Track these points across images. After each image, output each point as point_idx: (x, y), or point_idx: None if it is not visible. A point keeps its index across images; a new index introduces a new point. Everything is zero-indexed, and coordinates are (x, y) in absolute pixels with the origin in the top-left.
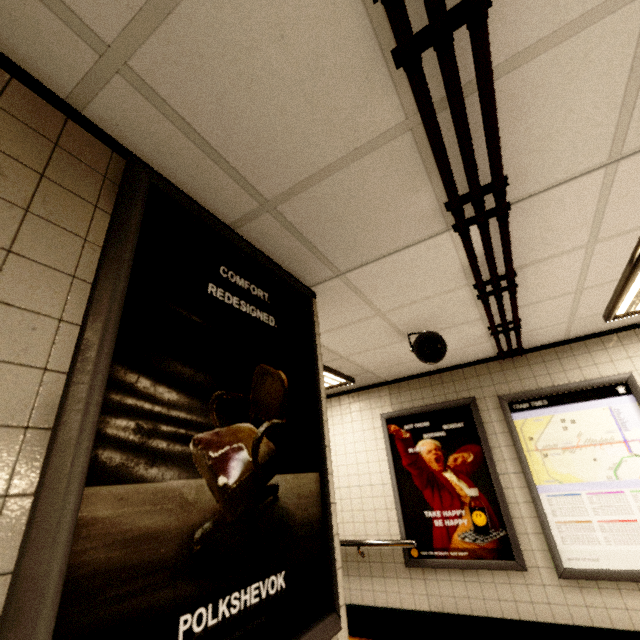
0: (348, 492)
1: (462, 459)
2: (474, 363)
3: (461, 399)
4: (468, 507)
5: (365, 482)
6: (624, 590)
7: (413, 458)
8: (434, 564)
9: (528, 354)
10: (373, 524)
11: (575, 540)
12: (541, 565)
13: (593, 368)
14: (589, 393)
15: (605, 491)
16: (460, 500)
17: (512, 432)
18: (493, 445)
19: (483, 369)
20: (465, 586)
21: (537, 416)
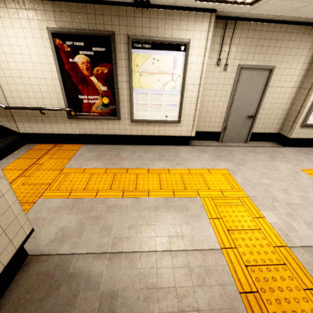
0: (28, 81)
1: (101, 71)
2: (119, 4)
3: (106, 31)
4: (101, 95)
5: (40, 76)
6: (149, 125)
7: (72, 66)
8: (82, 118)
9: (152, 9)
10: (49, 100)
11: (140, 110)
12: (126, 118)
13: (178, 31)
14: (170, 46)
15: (157, 93)
16: (98, 92)
17: (129, 60)
18: (119, 66)
19: (123, 11)
20: (95, 125)
21: (144, 54)
